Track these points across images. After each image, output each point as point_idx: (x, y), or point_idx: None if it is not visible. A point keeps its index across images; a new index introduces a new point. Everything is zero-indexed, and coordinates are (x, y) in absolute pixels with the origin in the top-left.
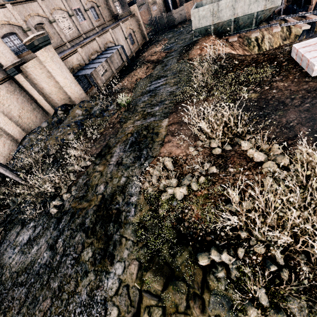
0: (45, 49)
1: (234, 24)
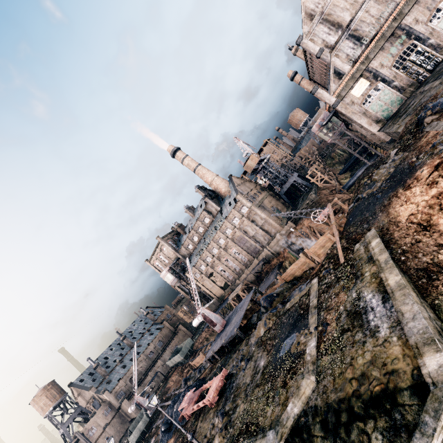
0: (123, 402)
1: (179, 362)
